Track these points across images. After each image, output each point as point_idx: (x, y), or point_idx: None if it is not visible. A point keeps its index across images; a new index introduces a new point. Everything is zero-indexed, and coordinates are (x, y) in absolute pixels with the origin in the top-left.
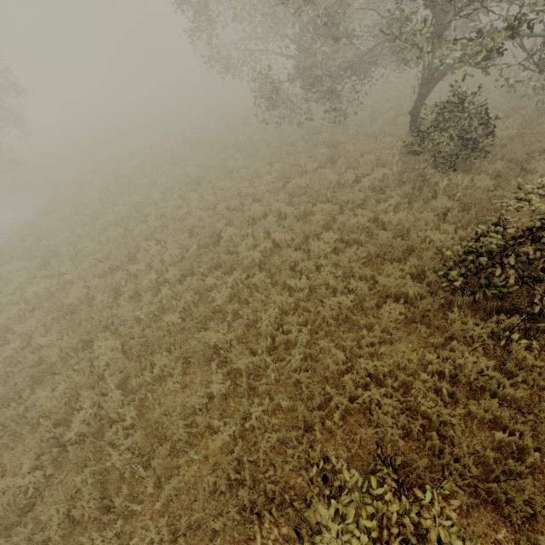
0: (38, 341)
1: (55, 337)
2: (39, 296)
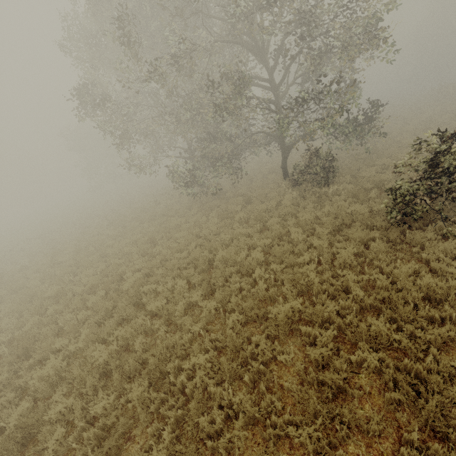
0: (93, 411)
1: (113, 396)
2: (46, 380)
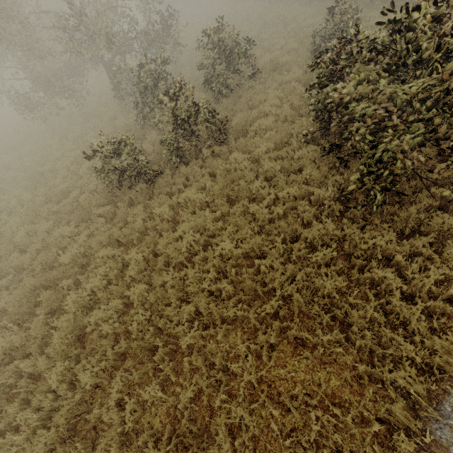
0: None
1: None
2: None
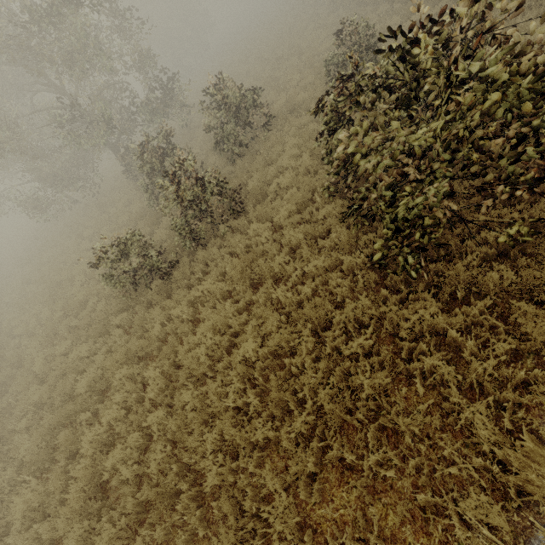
0: None
1: None
2: None
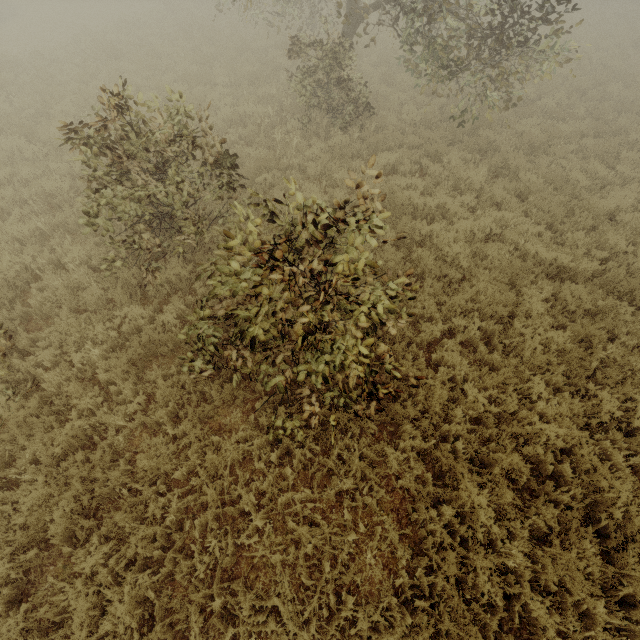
0: None
1: None
2: None
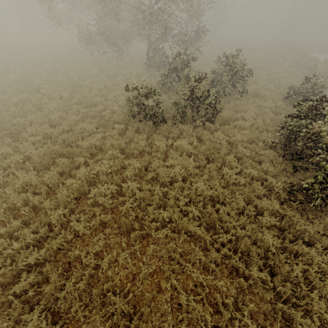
0: (10, 109)
1: (19, 108)
2: None
